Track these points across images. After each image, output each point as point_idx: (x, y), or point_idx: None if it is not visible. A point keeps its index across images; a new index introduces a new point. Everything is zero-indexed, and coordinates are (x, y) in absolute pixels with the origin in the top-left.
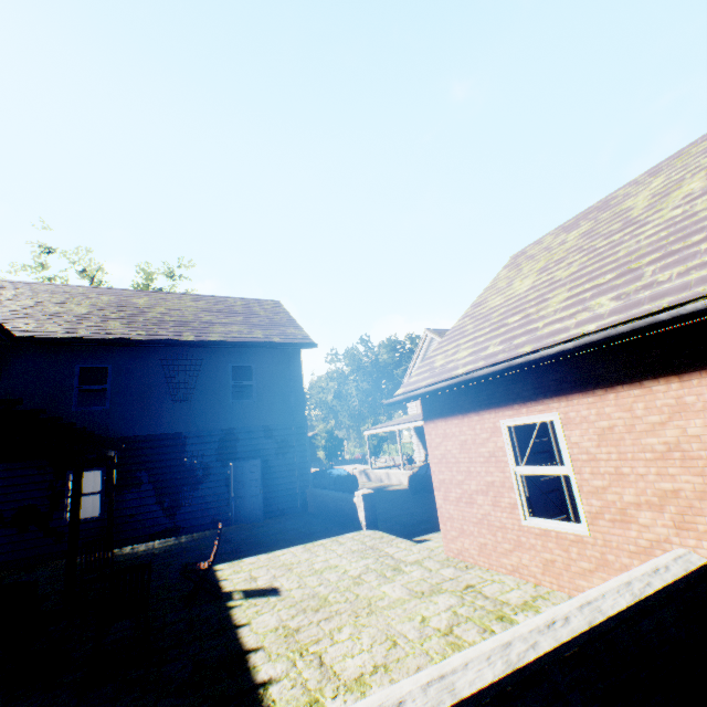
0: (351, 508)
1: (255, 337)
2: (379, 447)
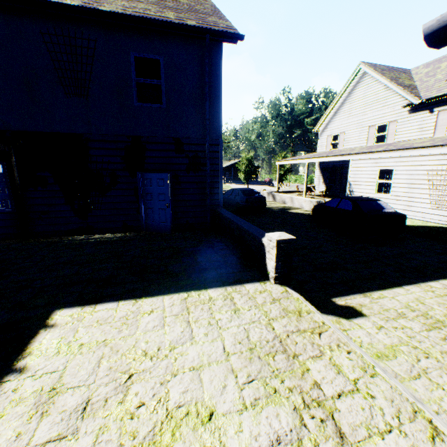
0: (258, 248)
1: (163, 16)
2: (284, 176)
